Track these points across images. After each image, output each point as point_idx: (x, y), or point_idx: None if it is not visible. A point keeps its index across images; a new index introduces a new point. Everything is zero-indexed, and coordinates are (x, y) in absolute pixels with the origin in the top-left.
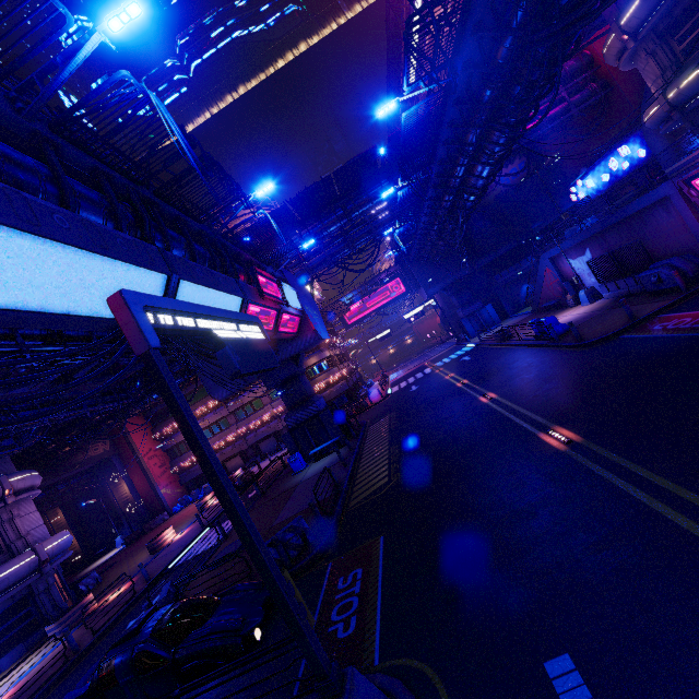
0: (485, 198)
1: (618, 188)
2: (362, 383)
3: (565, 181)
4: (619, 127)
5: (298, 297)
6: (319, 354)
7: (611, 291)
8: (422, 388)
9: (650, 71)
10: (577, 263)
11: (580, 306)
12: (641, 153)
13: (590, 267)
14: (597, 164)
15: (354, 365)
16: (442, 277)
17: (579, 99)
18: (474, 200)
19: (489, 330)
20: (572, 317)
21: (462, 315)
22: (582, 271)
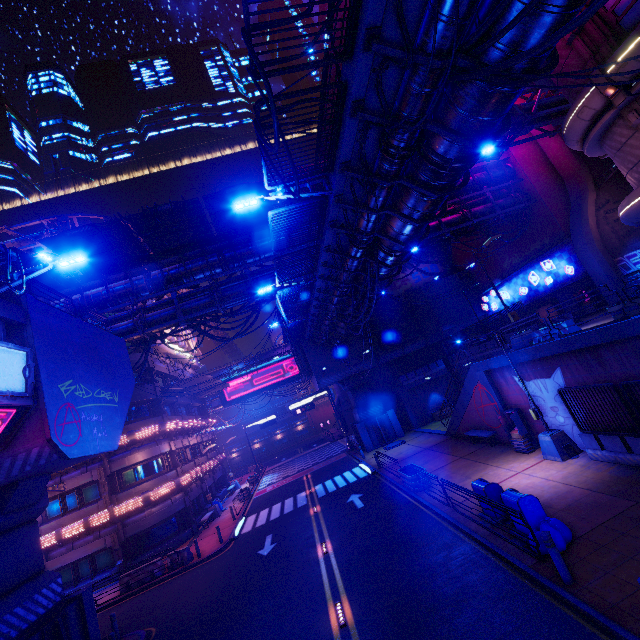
0: (395, 289)
1: (534, 305)
2: (224, 484)
3: (476, 289)
4: (541, 241)
5: (29, 365)
6: (150, 448)
7: (607, 449)
8: (275, 559)
9: (637, 145)
10: (532, 387)
11: (539, 456)
12: (569, 270)
13: (564, 398)
14: (515, 276)
15: (214, 461)
16: (340, 367)
17: (503, 204)
18: (392, 264)
19: (390, 446)
20: (544, 484)
21: (358, 417)
22: (541, 400)
